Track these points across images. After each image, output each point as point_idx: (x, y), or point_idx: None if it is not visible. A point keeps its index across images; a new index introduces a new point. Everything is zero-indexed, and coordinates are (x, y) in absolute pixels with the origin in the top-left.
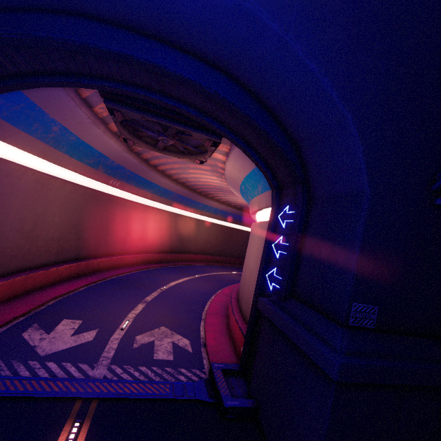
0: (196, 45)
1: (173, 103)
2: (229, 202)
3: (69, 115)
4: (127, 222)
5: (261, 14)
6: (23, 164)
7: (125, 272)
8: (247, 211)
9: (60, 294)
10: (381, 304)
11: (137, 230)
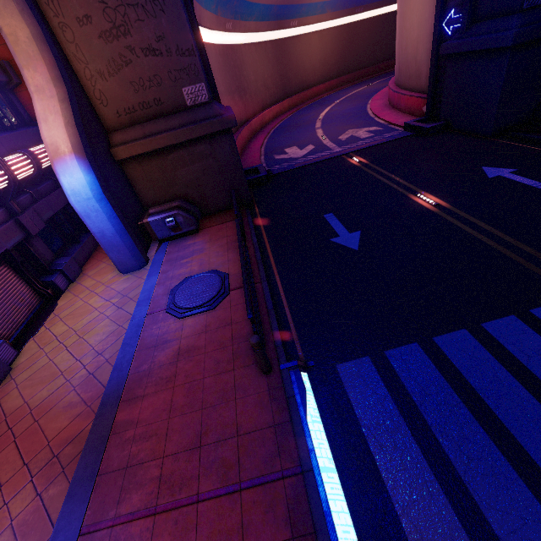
0: None
1: None
2: None
3: None
4: (250, 74)
5: None
6: None
7: (276, 125)
8: None
9: (260, 145)
10: None
11: (260, 80)
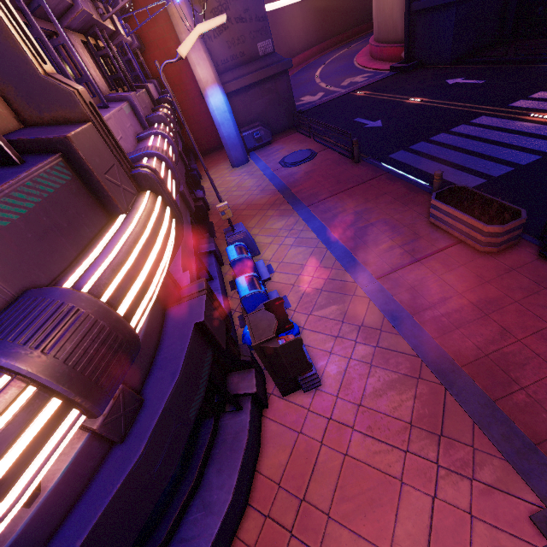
0: None
1: None
2: None
3: None
4: None
5: None
6: None
7: None
8: None
9: None
10: None
11: None
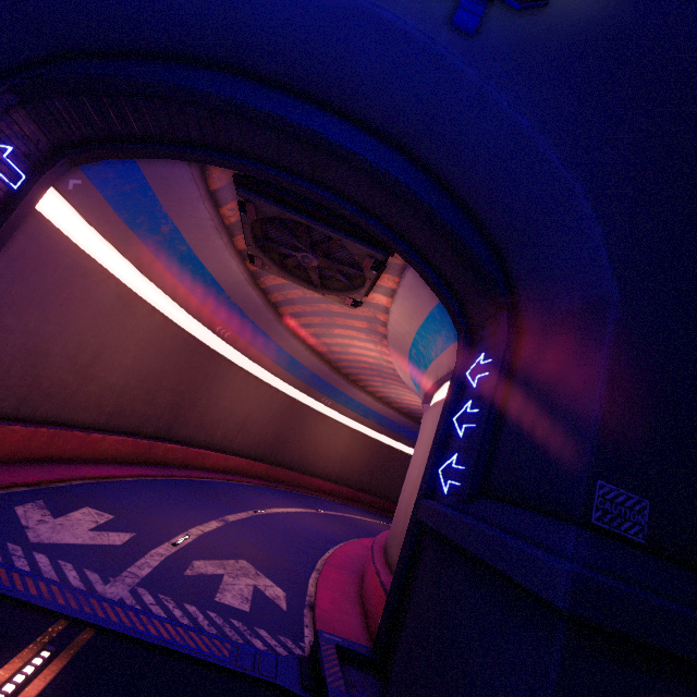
0: (368, 111)
1: (326, 194)
2: (389, 400)
3: (188, 211)
4: (226, 398)
5: (455, 58)
6: (109, 269)
7: (204, 476)
8: (417, 420)
9: (94, 475)
10: (655, 497)
11: (238, 415)
